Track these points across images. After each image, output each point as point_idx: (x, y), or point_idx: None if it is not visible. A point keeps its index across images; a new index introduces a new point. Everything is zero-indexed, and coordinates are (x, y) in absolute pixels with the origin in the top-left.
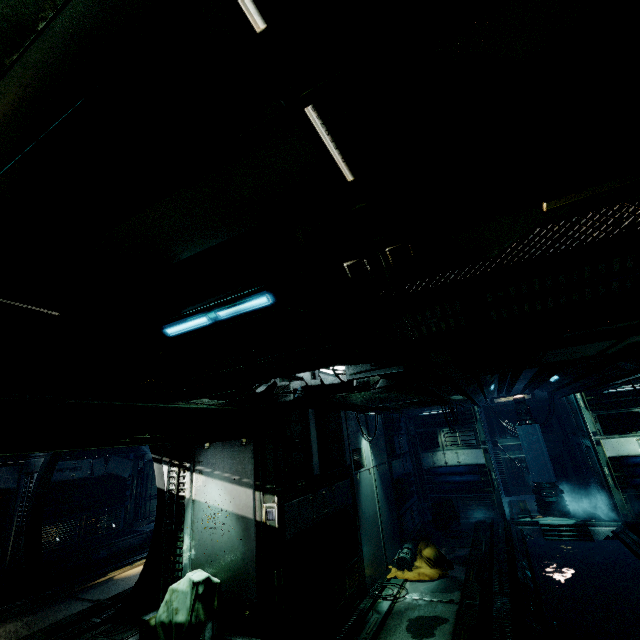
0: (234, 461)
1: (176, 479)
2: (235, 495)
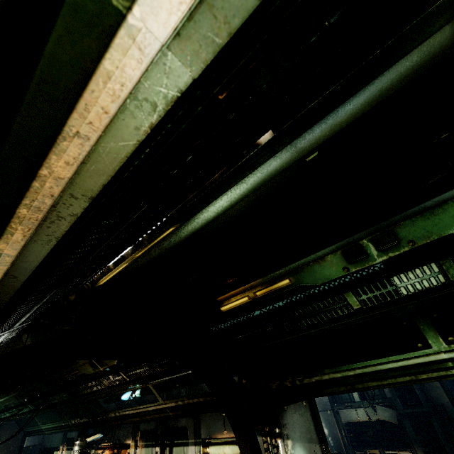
0: (304, 420)
1: (272, 452)
2: (313, 453)
